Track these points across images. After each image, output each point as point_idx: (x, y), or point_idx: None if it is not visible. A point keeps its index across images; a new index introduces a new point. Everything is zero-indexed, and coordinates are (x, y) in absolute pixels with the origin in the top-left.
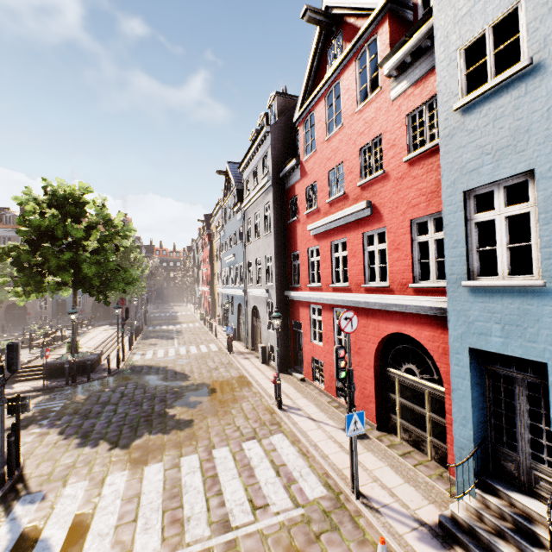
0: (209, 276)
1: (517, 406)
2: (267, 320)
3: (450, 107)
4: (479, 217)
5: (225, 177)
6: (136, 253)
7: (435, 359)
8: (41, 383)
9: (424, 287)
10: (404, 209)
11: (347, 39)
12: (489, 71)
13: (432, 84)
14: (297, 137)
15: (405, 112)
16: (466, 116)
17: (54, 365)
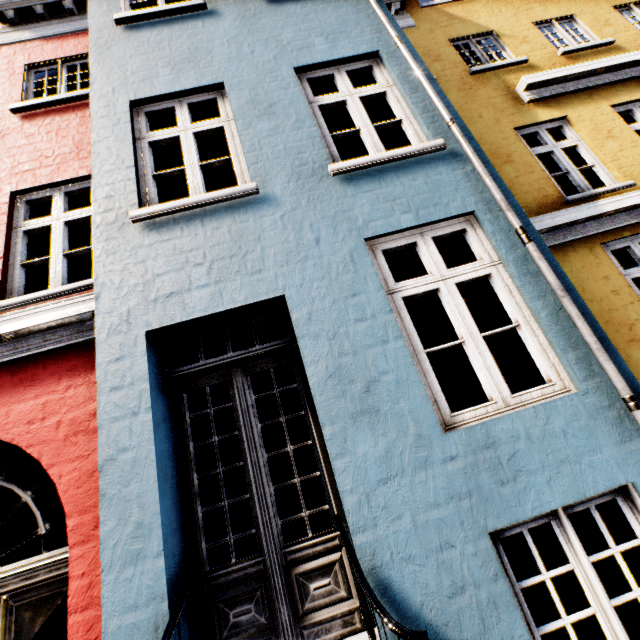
0: None
1: (243, 437)
2: None
3: (110, 21)
4: (156, 135)
5: None
6: None
7: (48, 460)
8: None
9: (33, 299)
10: None
11: None
12: (162, 5)
13: (77, 45)
14: None
15: (26, 61)
16: (133, 33)
17: None
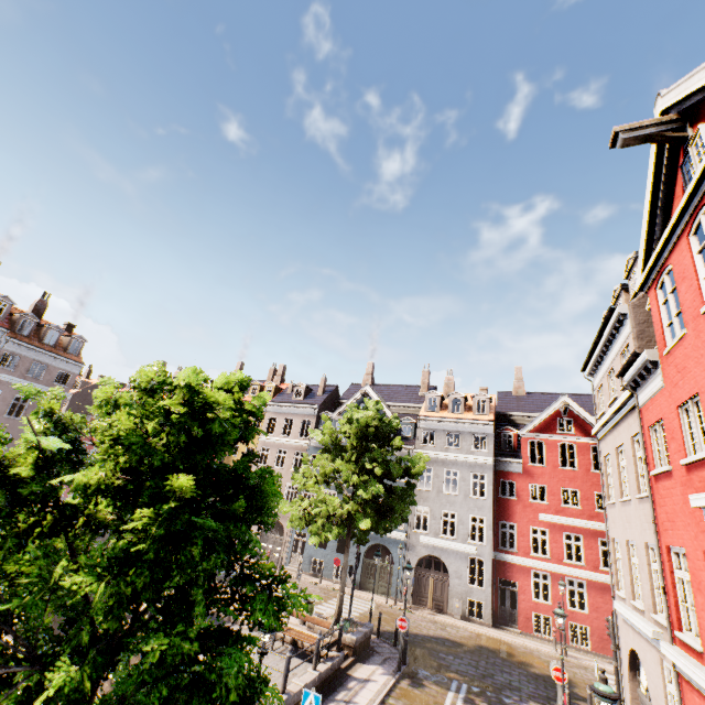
0: None
1: None
2: (467, 575)
3: None
4: None
5: (358, 395)
6: None
7: None
8: (375, 667)
9: None
10: None
11: (576, 426)
12: None
13: None
14: (503, 435)
15: None
16: None
17: (359, 639)
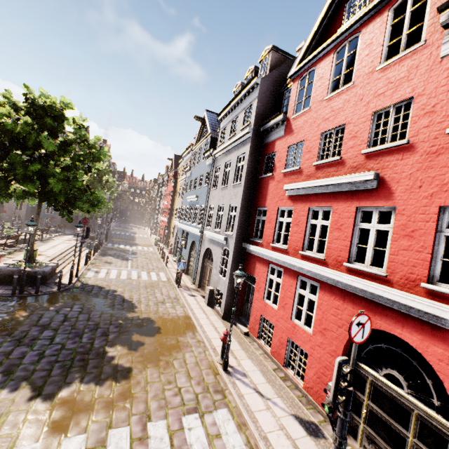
0: (168, 208)
1: None
2: (220, 265)
3: None
4: None
5: (201, 123)
6: (109, 176)
7: (447, 386)
8: None
9: None
10: (432, 191)
11: None
12: None
13: None
14: (286, 95)
15: None
16: None
17: (6, 271)
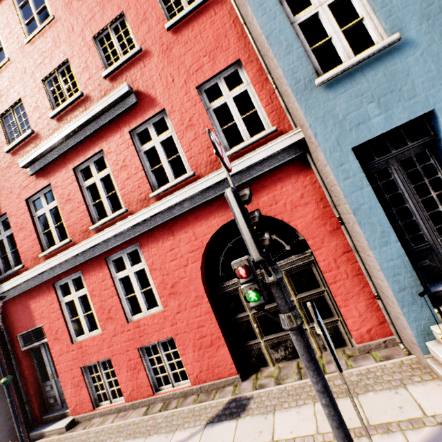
0: None
1: (404, 193)
2: None
3: None
4: (300, 17)
5: None
6: None
7: (287, 220)
8: None
9: (244, 147)
10: (184, 79)
11: None
12: None
13: None
14: None
15: None
16: None
17: None
